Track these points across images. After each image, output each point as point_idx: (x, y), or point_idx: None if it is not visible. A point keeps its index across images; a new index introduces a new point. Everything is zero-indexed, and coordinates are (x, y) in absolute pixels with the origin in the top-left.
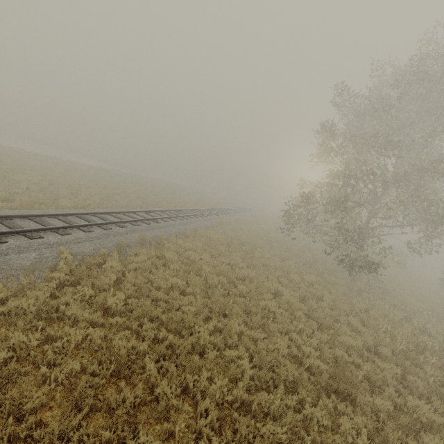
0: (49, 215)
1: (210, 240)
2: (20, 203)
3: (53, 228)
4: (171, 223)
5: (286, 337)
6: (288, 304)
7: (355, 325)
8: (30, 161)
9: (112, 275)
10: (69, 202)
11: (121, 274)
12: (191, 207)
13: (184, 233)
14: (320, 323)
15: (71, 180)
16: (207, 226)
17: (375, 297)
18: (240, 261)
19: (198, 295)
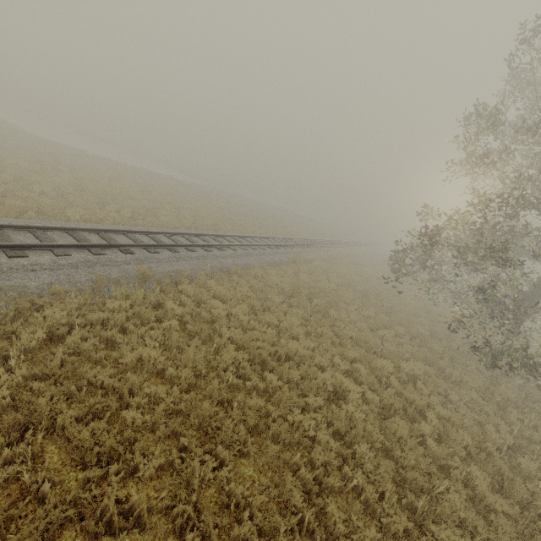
0: (19, 227)
1: (266, 284)
2: (2, 208)
3: (1, 246)
4: (215, 253)
5: (314, 509)
6: (349, 421)
7: (480, 491)
8: (80, 163)
9: (40, 331)
10: (82, 213)
11: (67, 329)
12: (264, 233)
13: (229, 270)
14: (402, 476)
15: (115, 188)
16: (273, 262)
17: (535, 422)
18: (295, 325)
19: (175, 385)
